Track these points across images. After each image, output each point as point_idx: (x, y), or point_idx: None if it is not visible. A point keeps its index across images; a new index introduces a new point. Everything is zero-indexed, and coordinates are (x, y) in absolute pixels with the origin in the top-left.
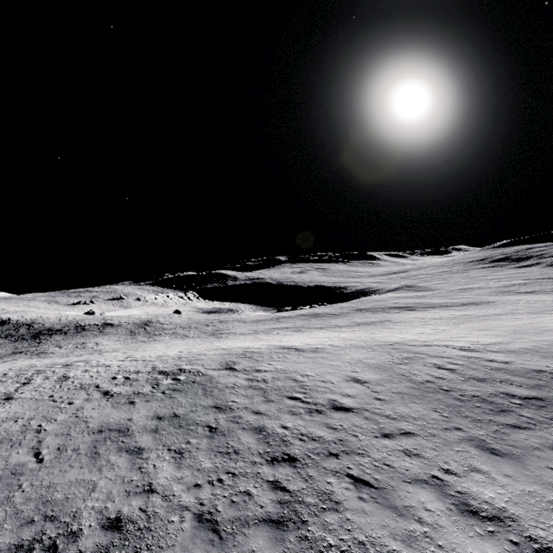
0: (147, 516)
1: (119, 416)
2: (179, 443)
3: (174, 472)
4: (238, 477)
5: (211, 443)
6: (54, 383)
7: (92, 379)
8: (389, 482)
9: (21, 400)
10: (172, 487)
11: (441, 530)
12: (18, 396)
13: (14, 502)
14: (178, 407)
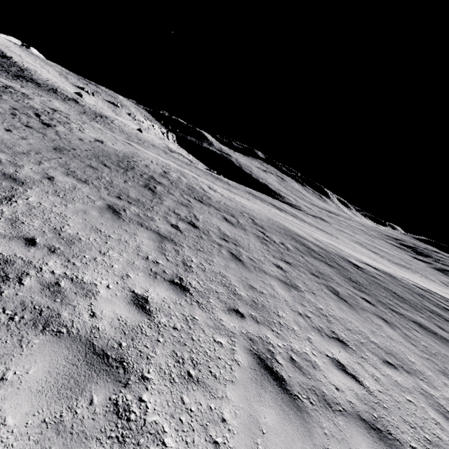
0: None
1: None
2: None
3: None
4: None
5: None
6: None
7: None
8: None
9: None
10: None
11: None
12: None
13: None
14: None
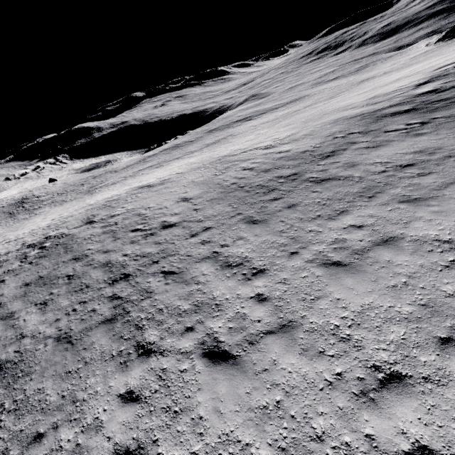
0: (20, 354)
1: None
2: (44, 297)
3: (40, 318)
4: (88, 303)
5: (69, 288)
6: None
7: None
8: (186, 267)
9: None
10: (38, 329)
11: (208, 283)
12: None
13: None
14: (43, 270)
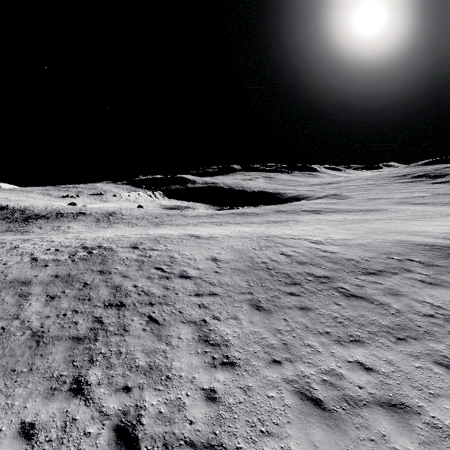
0: (3, 331)
1: (31, 273)
2: (57, 292)
3: (40, 308)
4: (78, 313)
5: (78, 293)
6: (4, 250)
7: (32, 249)
8: (171, 322)
9: None
10: (31, 317)
11: (177, 349)
12: None
13: None
14: (75, 270)
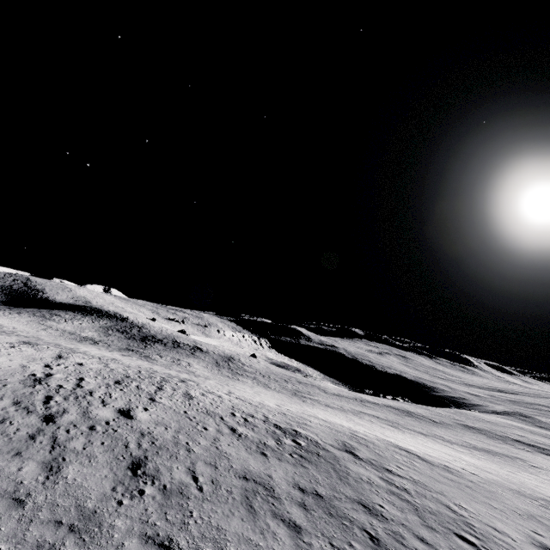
0: None
1: (257, 466)
2: (339, 540)
3: None
4: None
5: None
6: (182, 397)
7: (213, 407)
8: None
9: (162, 405)
10: None
11: None
12: (159, 400)
13: (191, 532)
14: (316, 483)
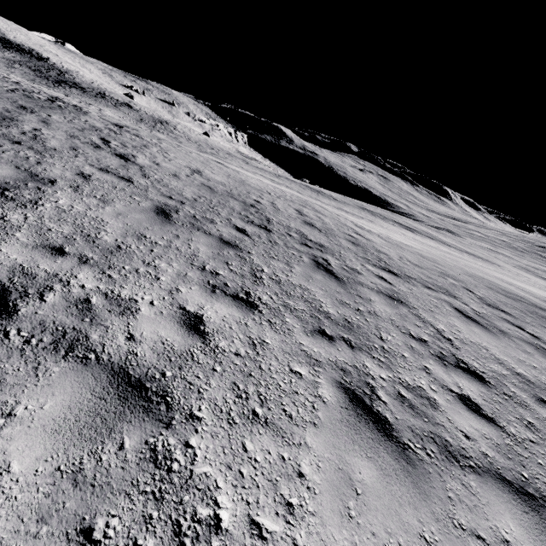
0: None
1: None
2: None
3: None
4: None
5: None
6: None
7: None
8: (1, 159)
9: None
10: None
11: None
12: None
13: None
14: None
